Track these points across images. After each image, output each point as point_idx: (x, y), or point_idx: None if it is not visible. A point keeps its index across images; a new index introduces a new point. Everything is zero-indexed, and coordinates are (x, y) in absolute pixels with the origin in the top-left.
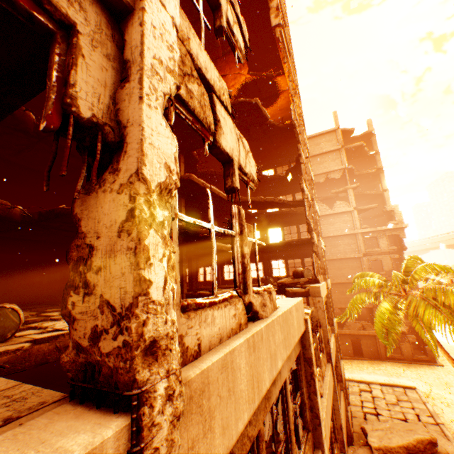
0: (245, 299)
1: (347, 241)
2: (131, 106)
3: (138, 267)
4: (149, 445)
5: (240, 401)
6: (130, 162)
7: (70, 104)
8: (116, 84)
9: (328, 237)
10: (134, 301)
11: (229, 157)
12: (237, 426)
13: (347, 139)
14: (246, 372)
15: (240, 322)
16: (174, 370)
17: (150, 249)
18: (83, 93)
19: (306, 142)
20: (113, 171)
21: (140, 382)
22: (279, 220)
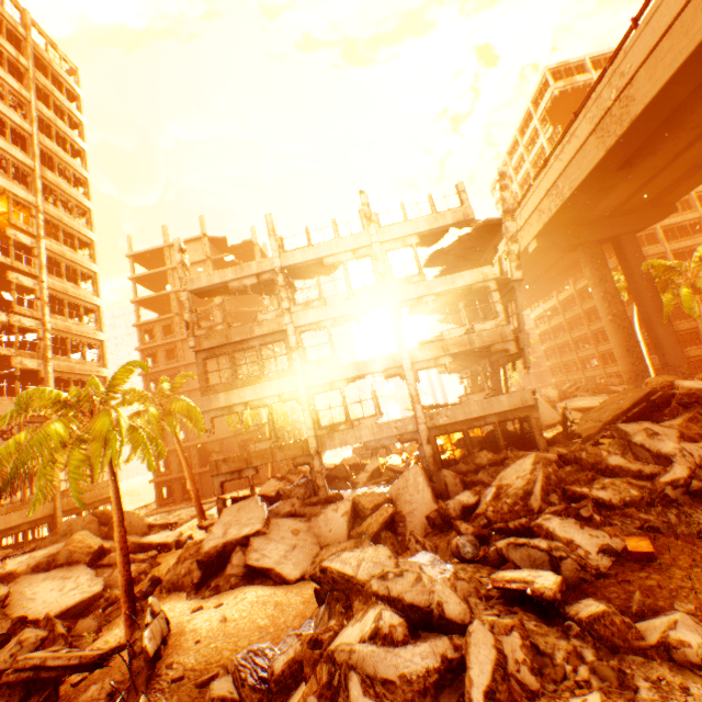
0: None
1: (213, 366)
2: None
3: None
4: None
5: None
6: None
7: None
8: None
9: (194, 364)
10: None
11: None
12: None
13: (228, 248)
14: None
15: None
16: None
17: None
18: None
19: (75, 261)
20: None
21: None
22: (62, 348)
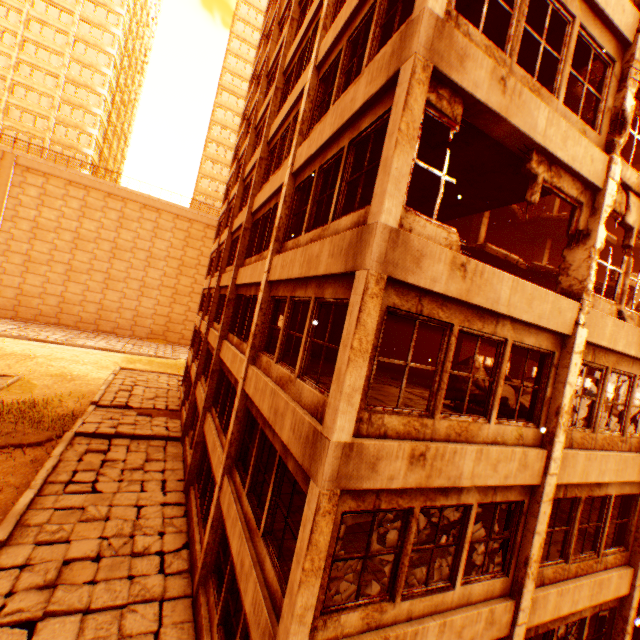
0: (617, 307)
1: None
2: (593, 225)
3: (588, 270)
4: (581, 311)
5: (603, 335)
6: (590, 242)
7: (577, 227)
8: (587, 216)
9: None
10: (586, 278)
11: (630, 227)
12: (600, 341)
13: None
14: (609, 330)
15: (611, 314)
16: (589, 301)
17: (592, 267)
18: (580, 223)
19: None
20: (581, 244)
21: (582, 297)
22: None
